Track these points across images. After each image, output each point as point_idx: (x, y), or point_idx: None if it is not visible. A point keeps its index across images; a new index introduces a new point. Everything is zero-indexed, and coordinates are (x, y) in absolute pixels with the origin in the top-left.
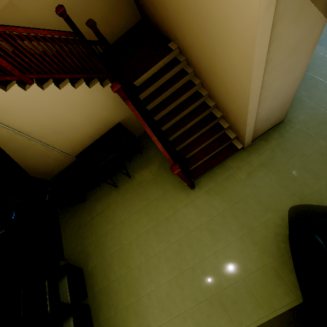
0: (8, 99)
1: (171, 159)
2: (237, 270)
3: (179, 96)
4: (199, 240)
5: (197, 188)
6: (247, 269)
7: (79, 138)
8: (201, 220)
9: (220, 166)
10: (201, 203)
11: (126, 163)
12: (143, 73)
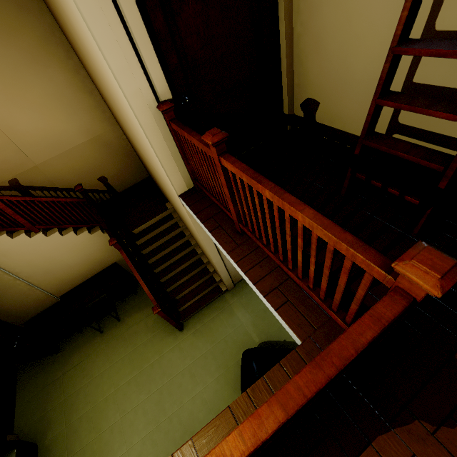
0: (12, 244)
1: (155, 300)
2: (210, 413)
3: (171, 244)
4: (180, 385)
5: (185, 330)
6: (219, 410)
7: (70, 277)
8: (185, 363)
9: (209, 307)
10: (187, 345)
11: (117, 305)
12: (142, 224)
